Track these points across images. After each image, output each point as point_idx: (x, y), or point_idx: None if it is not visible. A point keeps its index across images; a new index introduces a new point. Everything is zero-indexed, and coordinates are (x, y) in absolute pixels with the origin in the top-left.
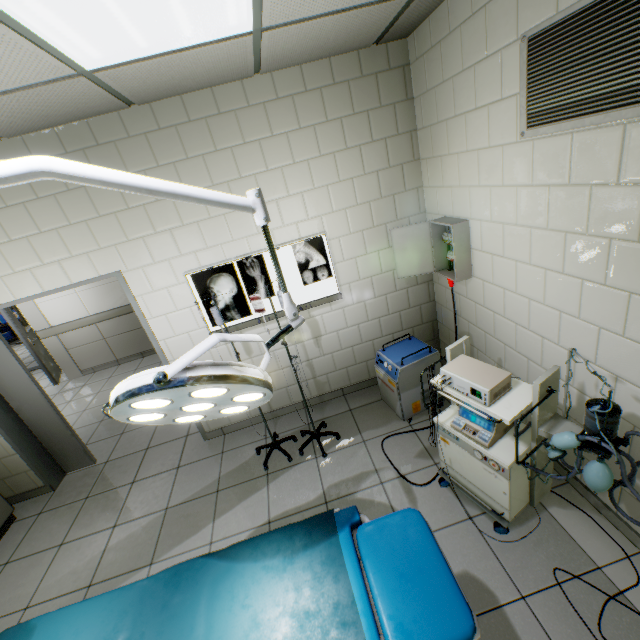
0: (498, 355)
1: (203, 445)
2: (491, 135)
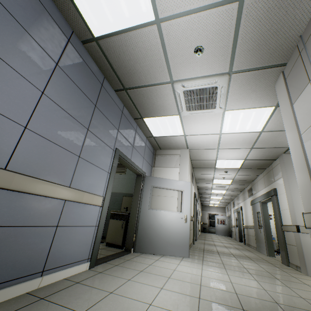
0: (273, 236)
1: (277, 257)
2: (268, 205)
